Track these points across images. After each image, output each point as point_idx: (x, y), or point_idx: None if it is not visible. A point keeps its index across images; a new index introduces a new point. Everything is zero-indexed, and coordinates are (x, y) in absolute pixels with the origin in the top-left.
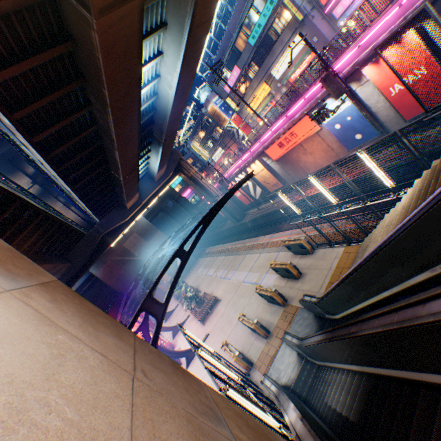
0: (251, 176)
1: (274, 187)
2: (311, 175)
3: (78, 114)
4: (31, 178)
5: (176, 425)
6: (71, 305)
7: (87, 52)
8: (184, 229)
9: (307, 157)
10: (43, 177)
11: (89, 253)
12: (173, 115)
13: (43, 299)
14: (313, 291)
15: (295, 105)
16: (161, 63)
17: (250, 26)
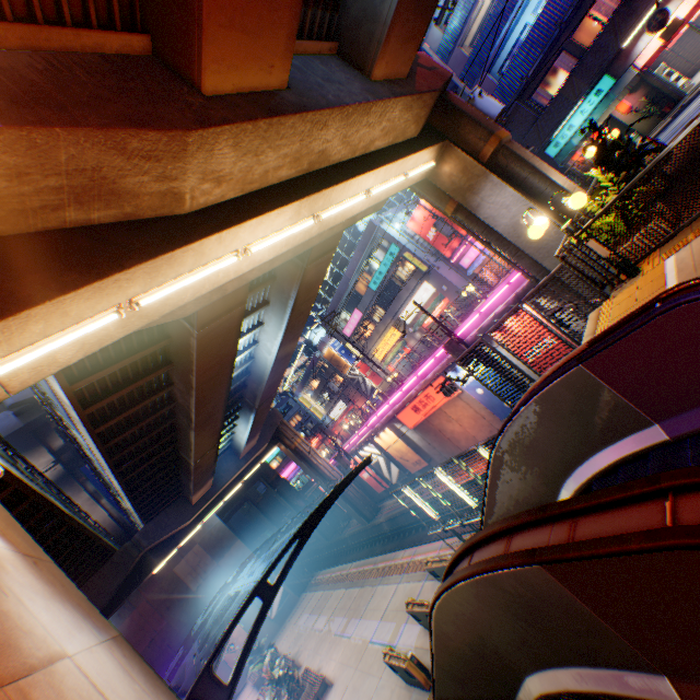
0: (368, 463)
1: (416, 464)
2: (436, 467)
3: (157, 395)
4: (54, 454)
5: None
6: (136, 661)
7: (183, 347)
8: (275, 542)
9: (453, 424)
10: (73, 451)
11: (114, 588)
12: (272, 378)
13: (120, 652)
14: None
15: (425, 363)
16: (261, 330)
17: (370, 272)
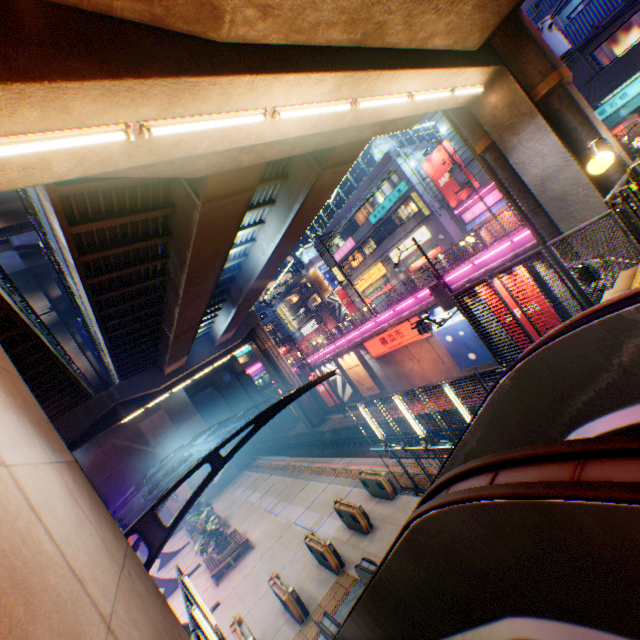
0: (331, 375)
1: (369, 390)
2: (396, 394)
3: (151, 263)
4: (51, 302)
5: (145, 619)
6: (85, 489)
7: (185, 220)
8: (232, 423)
9: (414, 363)
10: (68, 303)
11: (85, 426)
12: (260, 279)
13: (70, 476)
14: (380, 556)
15: (405, 301)
16: (261, 229)
17: (373, 205)
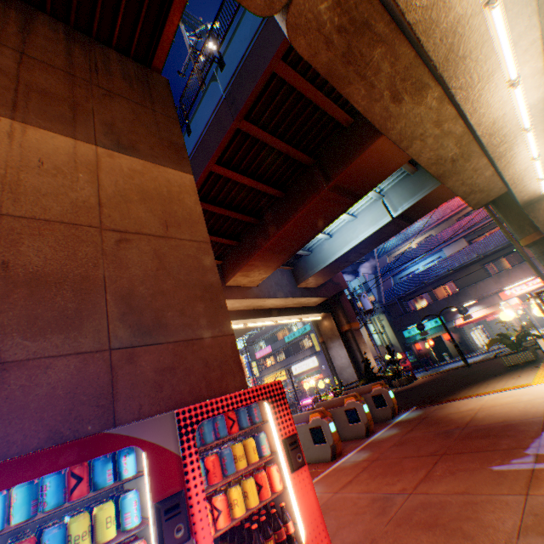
0: None
1: None
2: None
3: None
4: None
5: None
6: None
7: None
8: None
9: None
10: None
11: None
12: None
13: None
14: None
15: None
16: None
17: (290, 330)
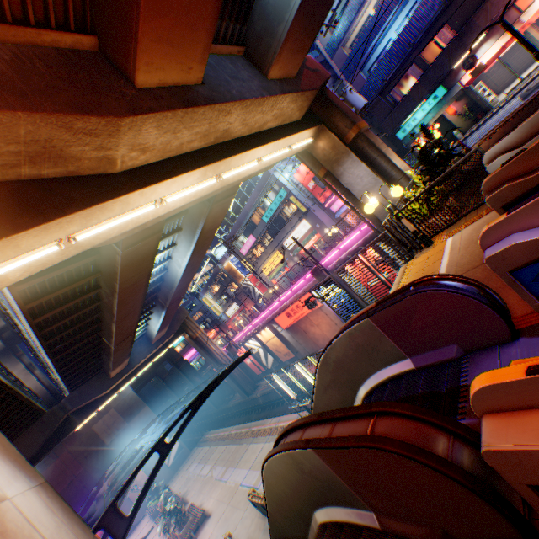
0: (248, 354)
1: (286, 355)
2: (296, 362)
3: (86, 295)
4: None
5: None
6: (57, 501)
7: (110, 261)
8: (174, 410)
9: (315, 328)
10: (12, 330)
11: (42, 441)
12: (181, 285)
13: (46, 494)
14: None
15: (298, 282)
16: (174, 249)
17: (264, 208)
